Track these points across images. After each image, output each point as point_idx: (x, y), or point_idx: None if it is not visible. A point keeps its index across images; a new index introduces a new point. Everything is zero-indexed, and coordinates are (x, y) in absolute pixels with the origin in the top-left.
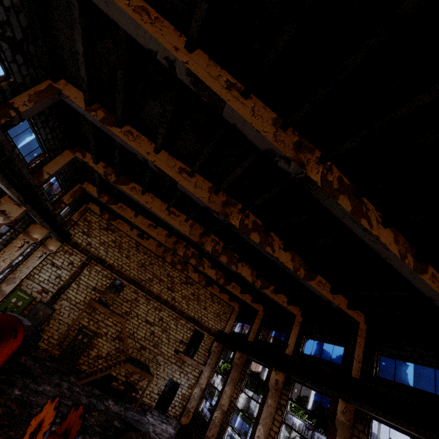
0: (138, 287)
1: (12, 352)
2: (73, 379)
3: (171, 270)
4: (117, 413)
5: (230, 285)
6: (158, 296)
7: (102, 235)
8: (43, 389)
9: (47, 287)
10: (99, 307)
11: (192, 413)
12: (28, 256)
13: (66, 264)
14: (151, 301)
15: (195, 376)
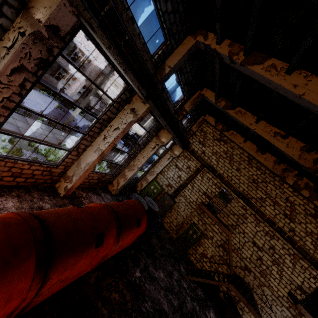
0: (247, 203)
1: (138, 235)
2: (182, 269)
3: (292, 194)
4: None
5: None
6: (270, 220)
7: (215, 145)
8: (158, 276)
9: (171, 183)
10: (207, 212)
11: None
12: (161, 157)
13: (185, 167)
14: (260, 223)
15: None
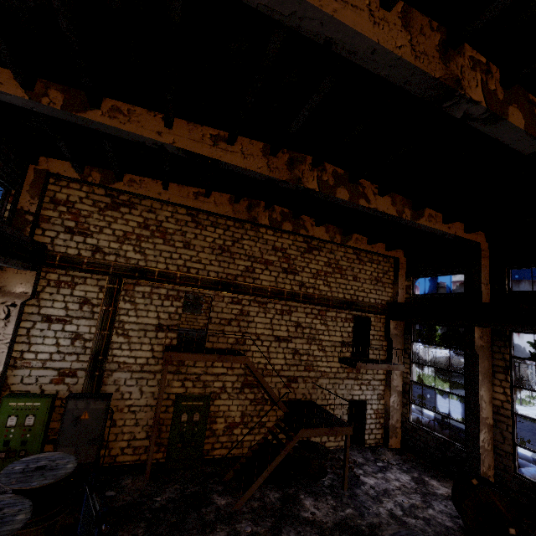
0: (235, 290)
1: None
2: (221, 501)
3: (276, 238)
4: (337, 523)
5: (424, 216)
6: (275, 292)
7: (112, 222)
8: None
9: (66, 365)
10: (190, 359)
11: (399, 428)
12: None
13: (75, 307)
14: (268, 305)
15: (380, 380)
